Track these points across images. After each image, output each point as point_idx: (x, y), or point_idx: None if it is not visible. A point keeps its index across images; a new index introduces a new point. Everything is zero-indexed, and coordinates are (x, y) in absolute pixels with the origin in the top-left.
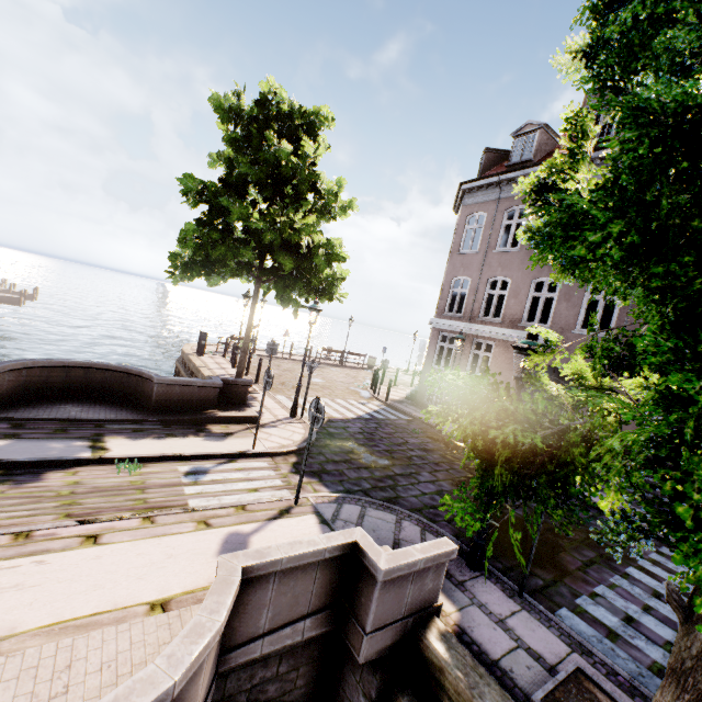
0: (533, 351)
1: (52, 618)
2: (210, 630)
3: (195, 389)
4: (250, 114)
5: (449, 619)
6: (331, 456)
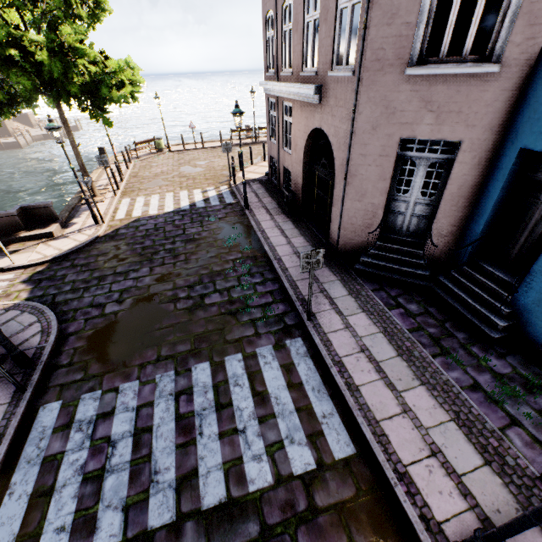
0: None
1: None
2: None
3: None
4: None
5: None
6: (79, 261)
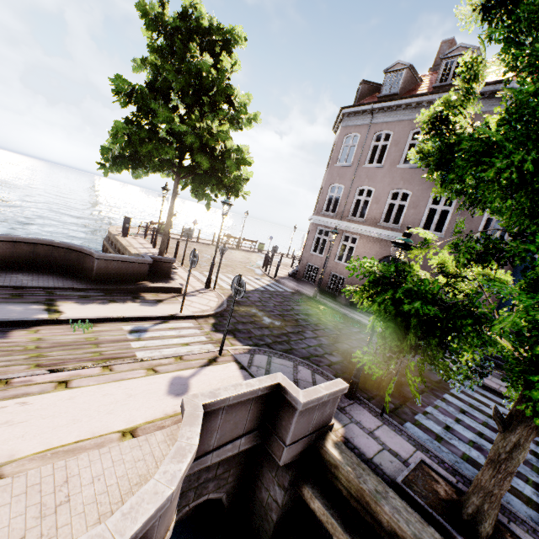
0: (407, 246)
1: (43, 446)
2: (189, 451)
3: (130, 265)
4: (173, 25)
5: (337, 433)
6: (240, 319)
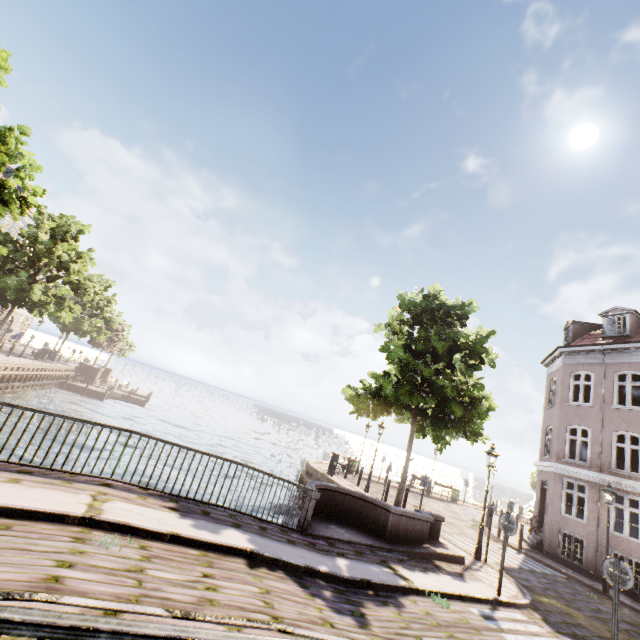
0: None
1: None
2: None
3: (414, 521)
4: (423, 305)
5: None
6: (561, 616)
